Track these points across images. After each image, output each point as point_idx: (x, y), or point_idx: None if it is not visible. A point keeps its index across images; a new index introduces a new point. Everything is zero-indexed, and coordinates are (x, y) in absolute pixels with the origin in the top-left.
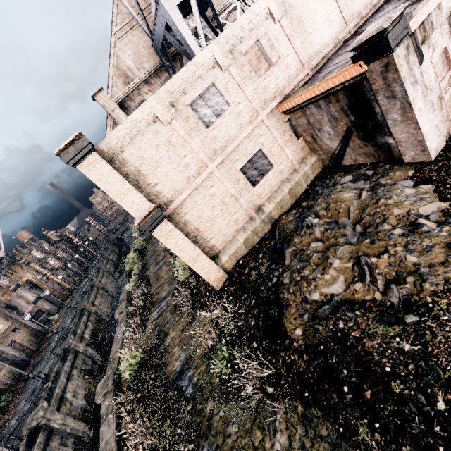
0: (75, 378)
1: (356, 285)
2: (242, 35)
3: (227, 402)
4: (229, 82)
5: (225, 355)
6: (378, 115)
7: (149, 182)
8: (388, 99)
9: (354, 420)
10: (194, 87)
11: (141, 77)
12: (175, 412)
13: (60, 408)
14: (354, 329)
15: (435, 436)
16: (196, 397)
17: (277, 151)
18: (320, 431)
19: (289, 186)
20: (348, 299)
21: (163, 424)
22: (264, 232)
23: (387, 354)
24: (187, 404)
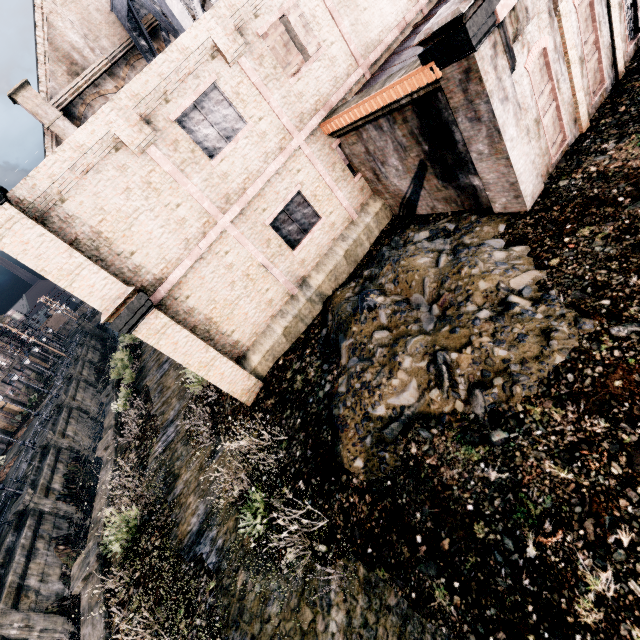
0: (40, 553)
1: (432, 392)
2: (257, 4)
3: (266, 571)
4: (241, 83)
5: (259, 506)
6: (460, 144)
7: (119, 251)
8: (471, 121)
9: (429, 580)
10: (183, 89)
11: (99, 64)
12: (192, 594)
13: (19, 603)
14: (430, 454)
15: (524, 592)
16: (221, 569)
17: (324, 194)
18: (387, 600)
19: (346, 246)
20: (422, 412)
21: (175, 614)
22: (313, 316)
23: (470, 486)
24: (209, 581)
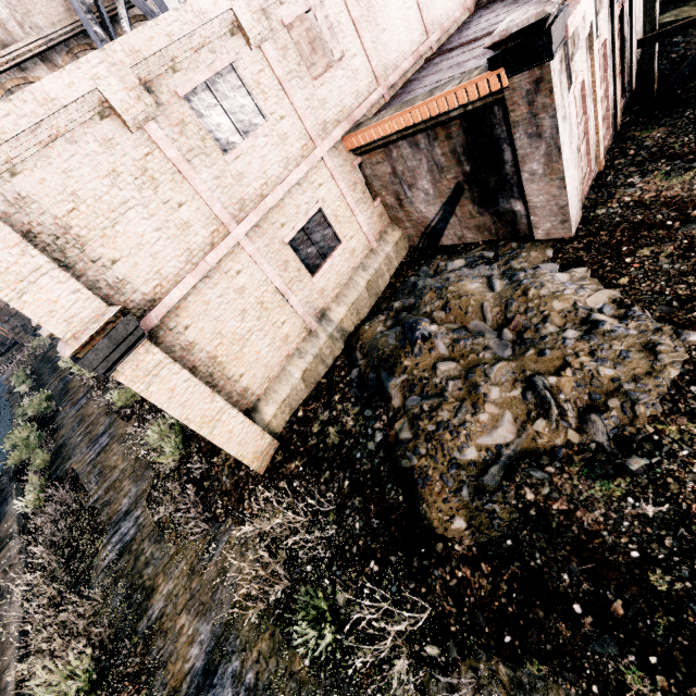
0: None
1: (537, 423)
2: None
3: None
4: (263, 72)
5: (325, 608)
6: (508, 165)
7: (94, 257)
8: (530, 138)
9: (612, 662)
10: (195, 61)
11: (29, 43)
12: None
13: None
14: (555, 498)
15: None
16: None
17: (345, 215)
18: None
19: (367, 276)
20: (526, 449)
21: None
22: (334, 357)
23: (625, 528)
24: None
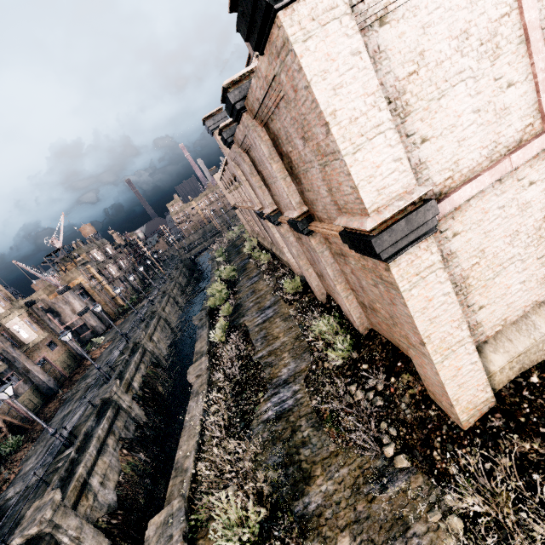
0: (109, 450)
1: None
2: None
3: None
4: None
5: None
6: None
7: (409, 130)
8: None
9: None
10: None
11: None
12: None
13: (79, 503)
14: None
15: None
16: None
17: None
18: None
19: None
20: None
21: None
22: None
23: None
24: None
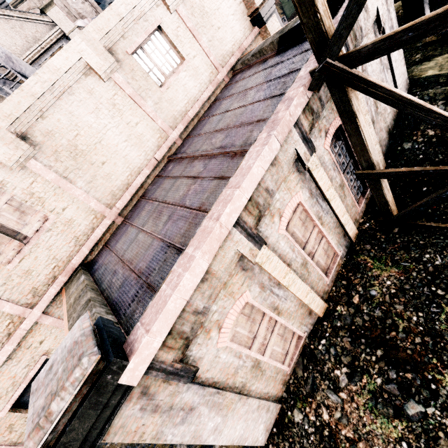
0: None
1: None
2: None
3: None
4: None
5: None
6: None
7: None
8: None
9: None
10: None
11: None
12: None
13: None
14: None
15: None
16: None
17: None
18: None
19: None
20: None
21: None
22: None
23: None
24: None
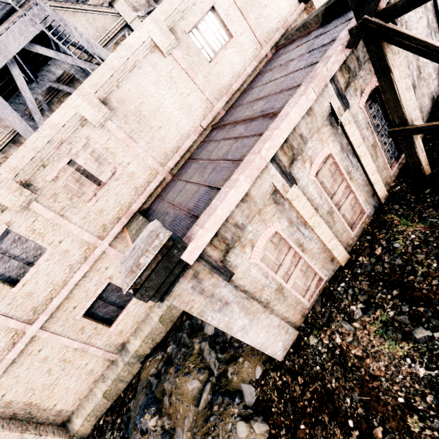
0: None
1: None
2: (43, 158)
3: None
4: (36, 220)
5: None
6: None
7: None
8: None
9: None
10: None
11: (2, 138)
12: None
13: None
14: None
15: None
16: None
17: None
18: None
19: (160, 312)
20: None
21: None
22: (133, 374)
23: None
24: None
